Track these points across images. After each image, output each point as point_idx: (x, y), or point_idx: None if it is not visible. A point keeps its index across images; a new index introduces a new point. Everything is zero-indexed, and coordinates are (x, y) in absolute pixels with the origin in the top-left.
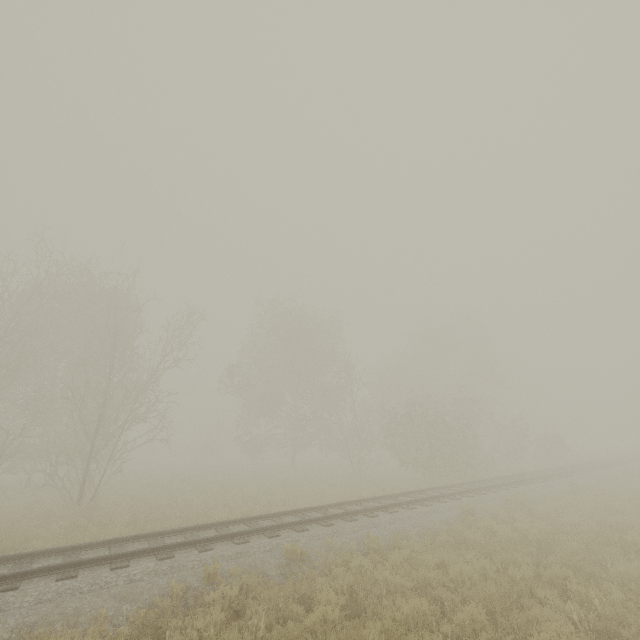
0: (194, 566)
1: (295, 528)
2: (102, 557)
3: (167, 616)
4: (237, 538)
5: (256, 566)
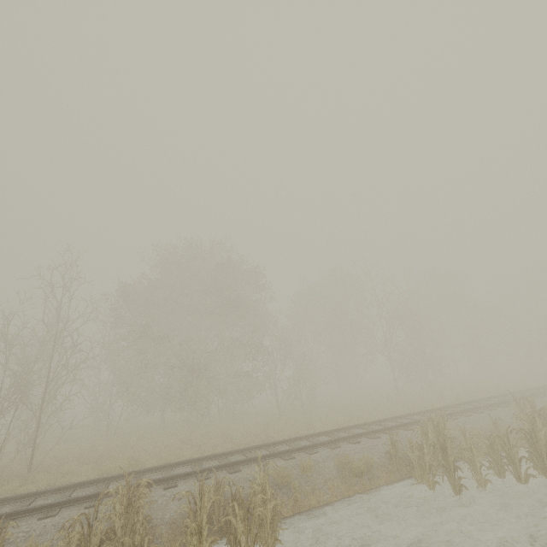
0: None
1: None
2: None
3: None
4: None
5: None
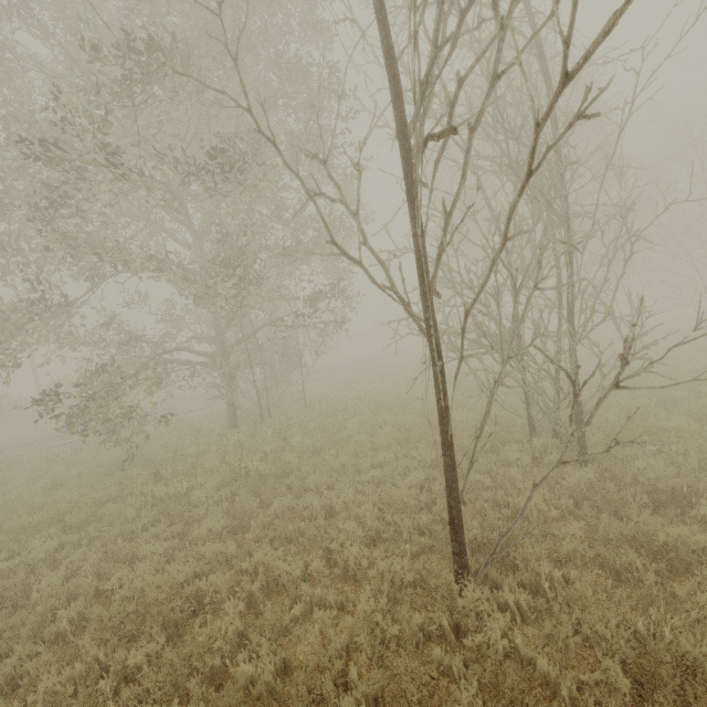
0: None
1: None
2: None
3: None
4: None
5: None
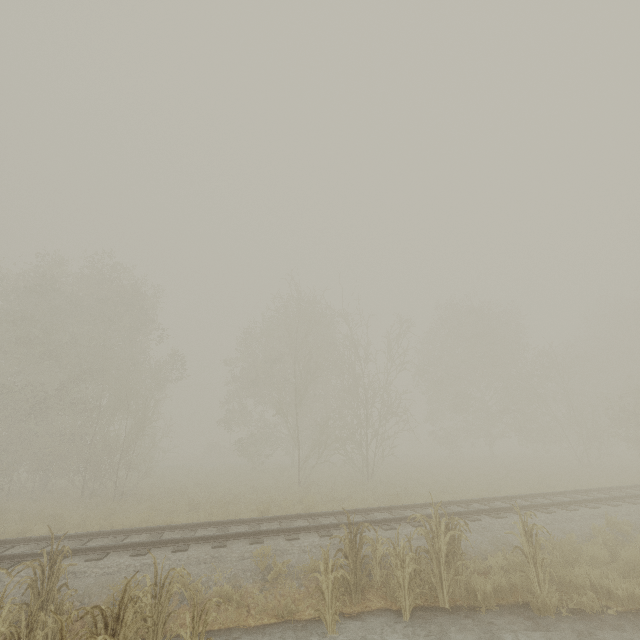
0: (579, 519)
1: (626, 501)
2: (506, 507)
3: (620, 544)
4: (584, 504)
5: (635, 523)
